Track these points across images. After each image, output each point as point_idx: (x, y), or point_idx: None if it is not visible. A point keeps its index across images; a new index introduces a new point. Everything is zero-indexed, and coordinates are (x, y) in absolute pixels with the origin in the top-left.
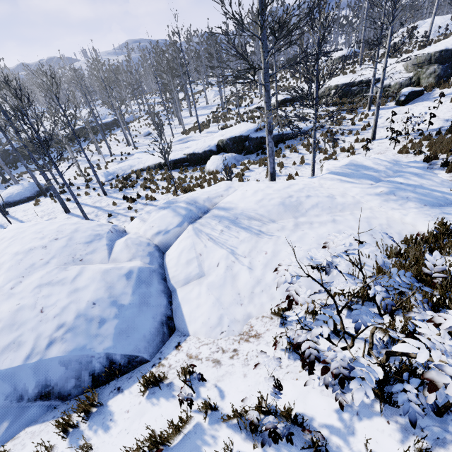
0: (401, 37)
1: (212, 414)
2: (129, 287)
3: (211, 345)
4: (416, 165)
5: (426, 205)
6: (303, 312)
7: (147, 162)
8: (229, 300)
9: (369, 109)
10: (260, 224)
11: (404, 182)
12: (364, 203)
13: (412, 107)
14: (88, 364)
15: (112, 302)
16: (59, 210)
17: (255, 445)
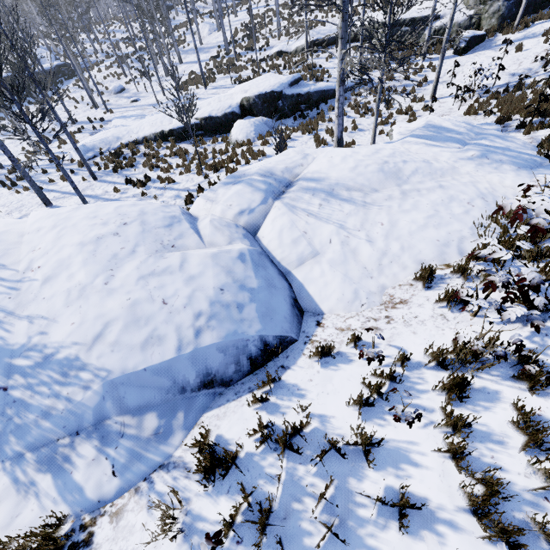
0: None
1: (405, 364)
2: (249, 270)
3: (357, 317)
4: (490, 128)
5: (519, 168)
6: (512, 252)
7: (141, 131)
8: (357, 275)
9: (423, 58)
10: (362, 195)
11: (491, 145)
12: (459, 168)
13: (472, 57)
14: (244, 348)
15: (240, 287)
16: (32, 202)
17: (496, 361)
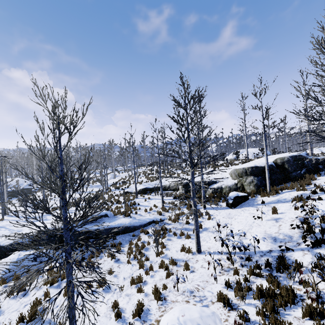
0: (232, 156)
1: None
2: None
3: None
4: None
5: None
6: None
7: None
8: None
9: (204, 207)
10: None
11: None
12: None
13: (240, 211)
14: None
15: None
16: None
17: None
